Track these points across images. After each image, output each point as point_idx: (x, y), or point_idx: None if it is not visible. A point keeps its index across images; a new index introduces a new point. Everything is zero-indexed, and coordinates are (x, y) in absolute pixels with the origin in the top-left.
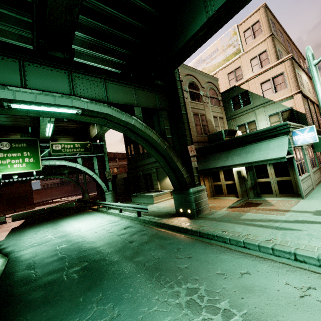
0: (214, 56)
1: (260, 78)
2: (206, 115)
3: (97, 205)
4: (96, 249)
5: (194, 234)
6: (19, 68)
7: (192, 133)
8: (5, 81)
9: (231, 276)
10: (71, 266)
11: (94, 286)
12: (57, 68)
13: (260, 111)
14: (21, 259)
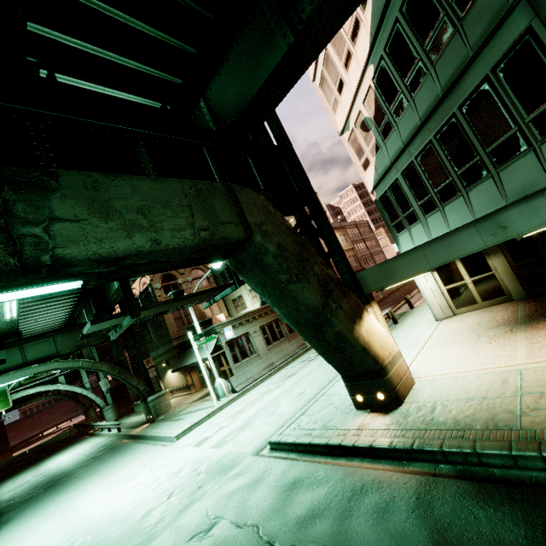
0: None
1: None
2: None
3: (92, 428)
4: (64, 472)
5: (139, 438)
6: None
7: (171, 330)
8: None
9: (121, 458)
10: (41, 488)
11: (50, 490)
12: (10, 347)
13: (242, 286)
14: (2, 500)
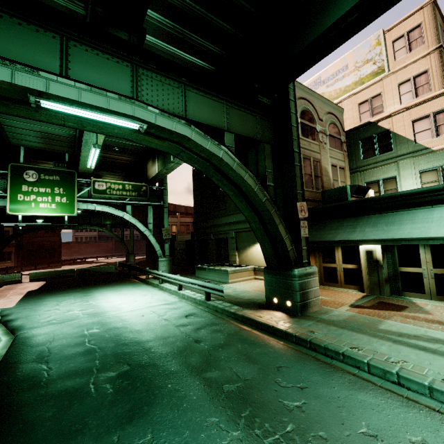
0: (341, 77)
1: (413, 113)
2: (321, 161)
3: (145, 274)
4: (142, 343)
5: (300, 343)
6: (60, 49)
7: None
8: (37, 65)
9: None
10: (103, 368)
11: (138, 415)
12: (116, 57)
13: (406, 163)
14: (31, 341)
